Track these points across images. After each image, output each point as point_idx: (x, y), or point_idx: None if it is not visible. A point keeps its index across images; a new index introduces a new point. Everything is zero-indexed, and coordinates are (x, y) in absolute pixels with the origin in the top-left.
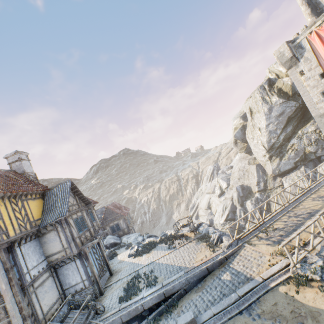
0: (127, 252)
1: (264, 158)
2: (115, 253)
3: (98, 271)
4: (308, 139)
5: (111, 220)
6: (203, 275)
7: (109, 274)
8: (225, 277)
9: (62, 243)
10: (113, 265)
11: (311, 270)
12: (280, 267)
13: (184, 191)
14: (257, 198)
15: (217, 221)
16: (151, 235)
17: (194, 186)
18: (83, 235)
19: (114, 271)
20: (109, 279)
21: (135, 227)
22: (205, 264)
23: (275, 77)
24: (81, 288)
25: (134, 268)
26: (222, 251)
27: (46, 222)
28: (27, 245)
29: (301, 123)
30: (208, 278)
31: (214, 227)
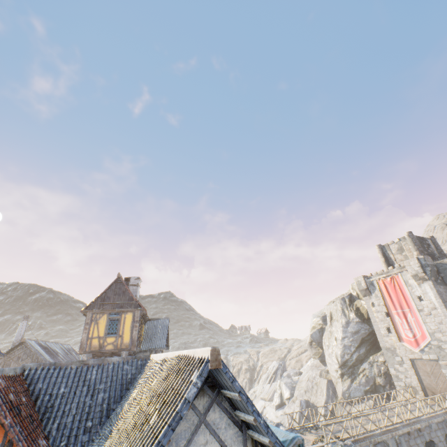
0: None
1: (336, 373)
2: None
3: None
4: (378, 368)
5: None
6: None
7: None
8: None
9: None
10: None
11: (335, 446)
12: (318, 445)
13: None
14: None
15: None
16: None
17: (246, 383)
18: None
19: None
20: None
21: None
22: None
23: (356, 295)
24: None
25: None
26: None
27: (147, 347)
28: None
29: (373, 349)
30: None
31: None
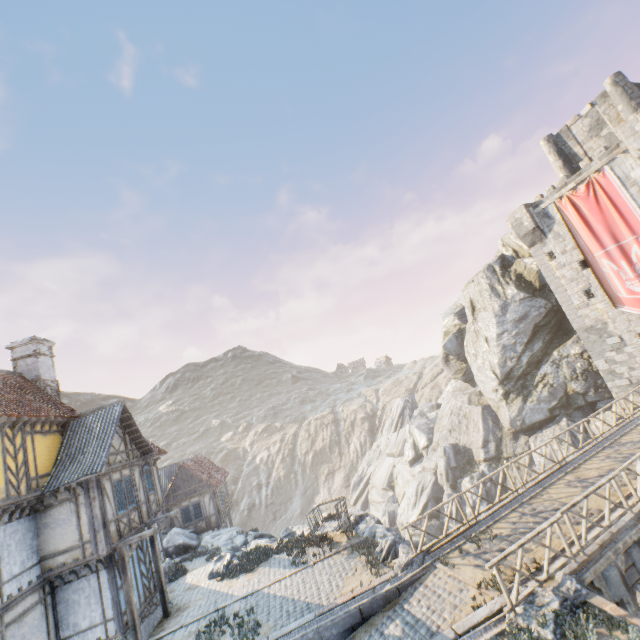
0: (209, 567)
1: (495, 394)
2: (182, 568)
3: (142, 603)
4: (570, 368)
5: (186, 494)
6: (352, 624)
7: (163, 612)
8: (391, 629)
9: (81, 531)
10: (174, 593)
11: (537, 618)
12: (490, 610)
13: (344, 446)
14: (483, 474)
15: (405, 518)
16: (262, 534)
17: (366, 437)
18: (125, 517)
19: (173, 608)
20: (160, 625)
21: (234, 516)
22: (358, 599)
23: (512, 255)
24: (98, 638)
25: (217, 603)
26: (393, 574)
27: (59, 482)
28: (10, 527)
29: (557, 338)
30: (360, 632)
31: (397, 530)
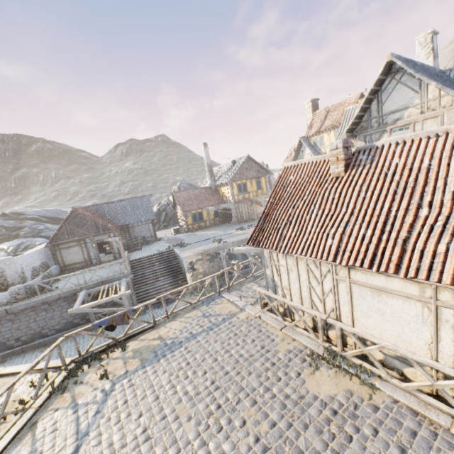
0: None
1: None
2: None
3: None
4: None
5: None
6: None
7: None
8: None
9: None
10: None
11: None
12: None
13: None
14: None
15: None
16: None
17: None
18: None
19: None
20: None
21: None
22: None
23: None
24: None
25: None
26: None
27: None
28: None
29: None
30: None
31: None
